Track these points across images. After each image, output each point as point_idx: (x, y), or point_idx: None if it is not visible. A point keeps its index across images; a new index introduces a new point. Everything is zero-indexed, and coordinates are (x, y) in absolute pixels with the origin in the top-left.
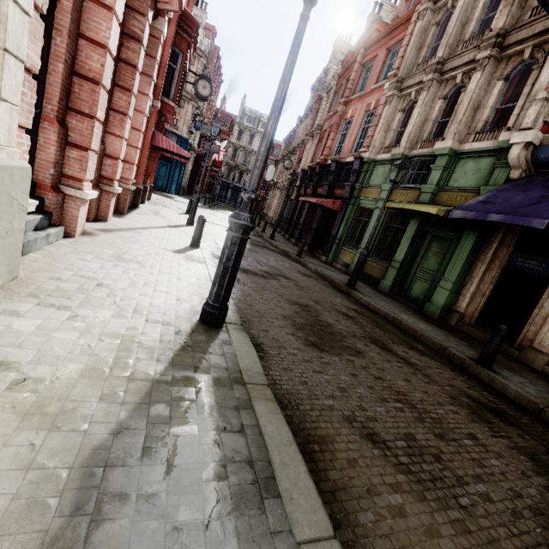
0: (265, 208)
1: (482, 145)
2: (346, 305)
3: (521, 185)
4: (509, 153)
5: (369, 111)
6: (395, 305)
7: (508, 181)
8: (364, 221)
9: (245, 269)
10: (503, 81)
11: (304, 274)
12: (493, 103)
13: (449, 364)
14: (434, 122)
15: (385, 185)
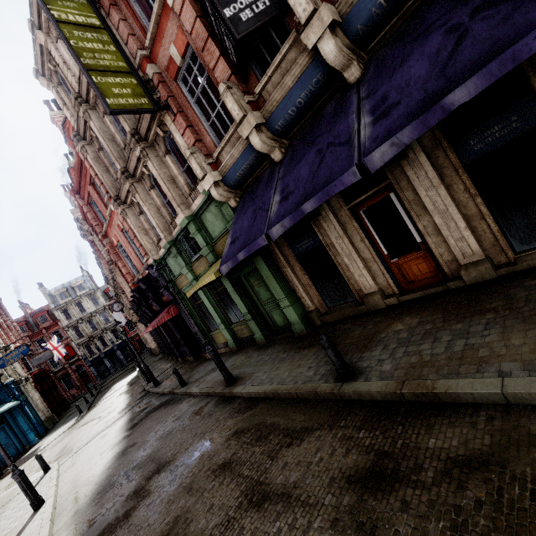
0: (145, 343)
1: (200, 200)
2: (227, 434)
3: (242, 208)
4: (214, 197)
5: (124, 230)
6: (274, 358)
7: (235, 209)
8: (202, 302)
9: (102, 532)
10: (167, 155)
11: (187, 421)
12: (178, 171)
13: (326, 415)
14: (164, 206)
15: (183, 270)
